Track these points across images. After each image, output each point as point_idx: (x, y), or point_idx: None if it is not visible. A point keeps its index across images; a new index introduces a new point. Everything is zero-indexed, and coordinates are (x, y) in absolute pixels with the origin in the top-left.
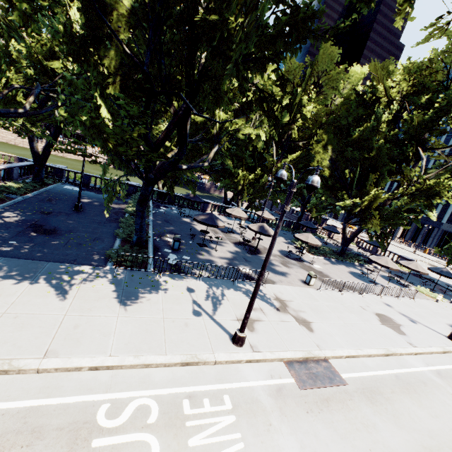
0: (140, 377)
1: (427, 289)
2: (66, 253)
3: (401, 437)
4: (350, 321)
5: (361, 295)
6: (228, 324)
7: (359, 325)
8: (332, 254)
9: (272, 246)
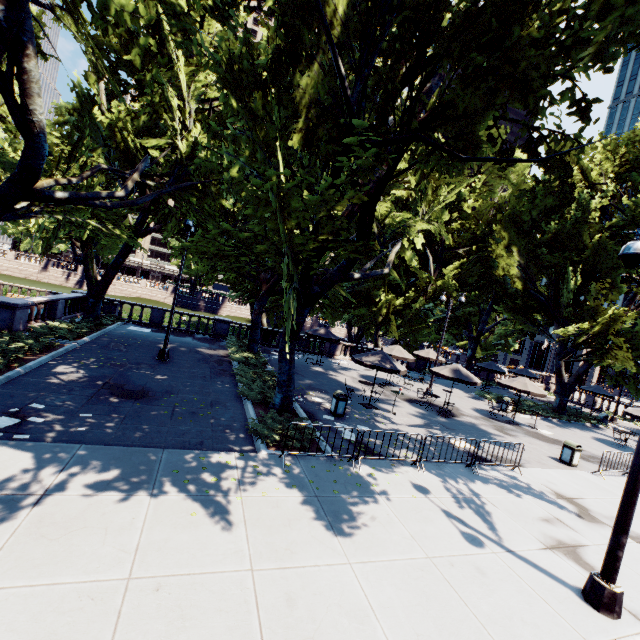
0: None
1: None
2: (179, 430)
3: None
4: None
5: None
6: (543, 560)
7: None
8: (549, 411)
9: None
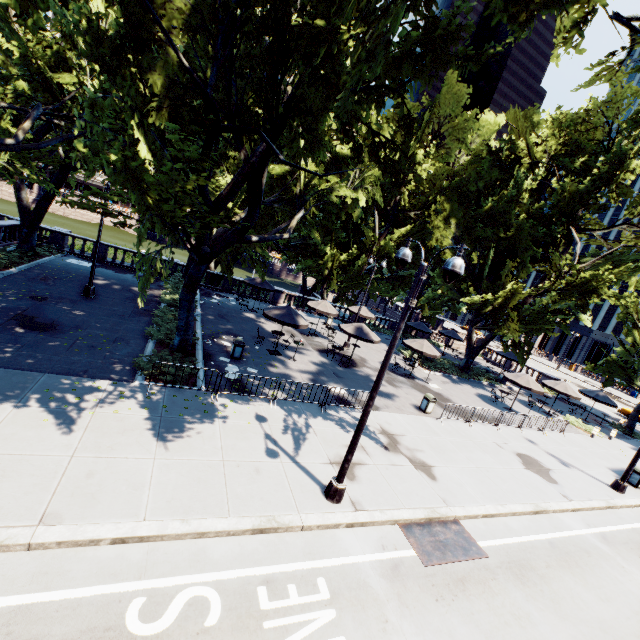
0: (191, 553)
1: (579, 420)
2: (71, 360)
3: (565, 632)
4: (484, 465)
5: (495, 427)
6: (318, 470)
7: (496, 471)
8: (454, 369)
9: (390, 357)
